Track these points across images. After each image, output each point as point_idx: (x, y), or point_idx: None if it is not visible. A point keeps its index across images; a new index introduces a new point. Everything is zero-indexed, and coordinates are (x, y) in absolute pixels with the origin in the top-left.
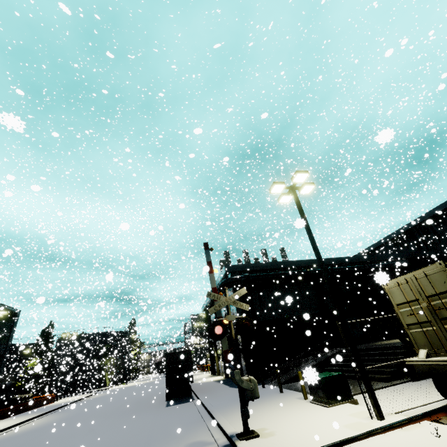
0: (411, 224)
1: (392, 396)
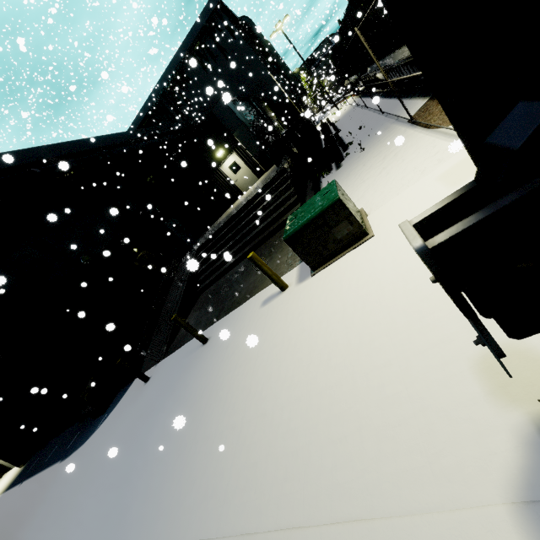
0: (157, 90)
1: (359, 191)
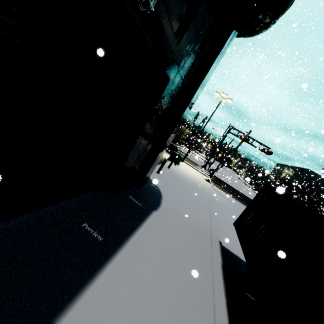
0: None
1: None
